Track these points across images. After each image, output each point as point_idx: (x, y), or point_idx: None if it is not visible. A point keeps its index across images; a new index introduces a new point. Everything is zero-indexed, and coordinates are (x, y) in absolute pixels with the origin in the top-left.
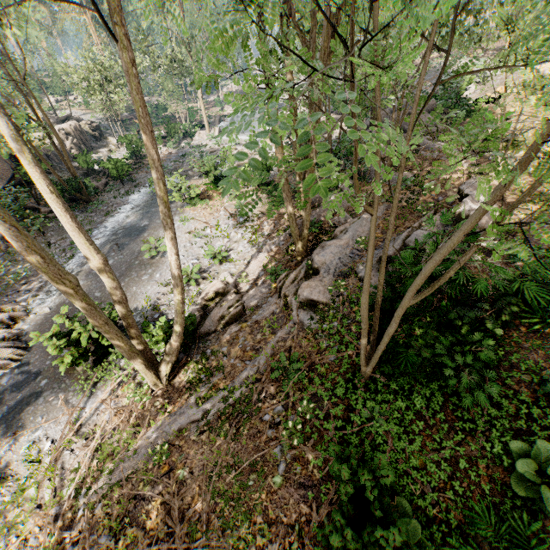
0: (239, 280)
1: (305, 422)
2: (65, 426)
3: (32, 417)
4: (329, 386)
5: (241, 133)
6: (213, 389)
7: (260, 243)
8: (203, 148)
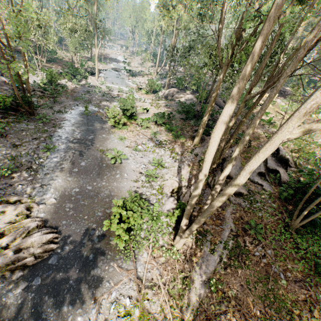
0: (182, 180)
1: (277, 252)
2: (136, 284)
3: (99, 284)
4: (279, 234)
5: (118, 84)
6: (213, 244)
7: (178, 158)
8: (99, 89)
